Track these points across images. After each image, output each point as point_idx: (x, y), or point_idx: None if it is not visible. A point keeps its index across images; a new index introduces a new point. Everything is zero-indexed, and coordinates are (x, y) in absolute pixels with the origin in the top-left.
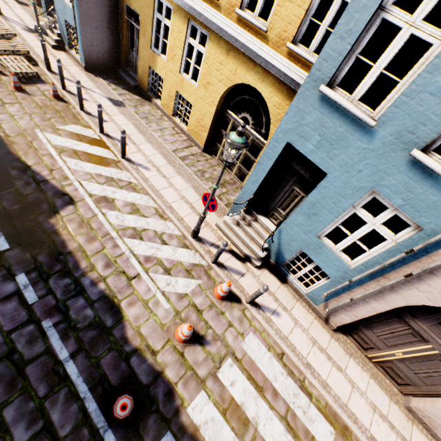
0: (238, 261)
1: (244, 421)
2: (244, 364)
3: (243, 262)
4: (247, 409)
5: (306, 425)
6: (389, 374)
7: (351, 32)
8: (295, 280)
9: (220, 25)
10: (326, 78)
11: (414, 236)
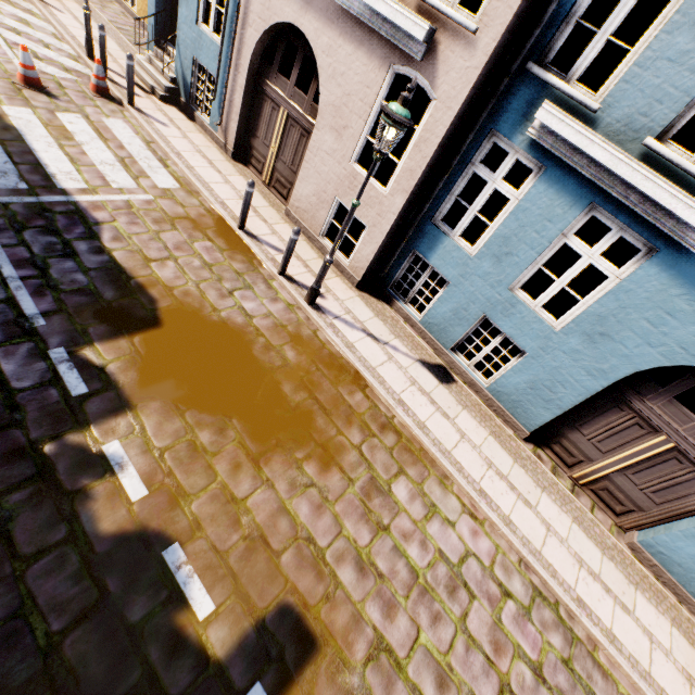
0: (141, 91)
1: (68, 138)
2: (96, 125)
3: (147, 93)
4: (77, 136)
5: (147, 171)
6: (279, 192)
7: None
8: (203, 116)
9: None
10: None
11: None
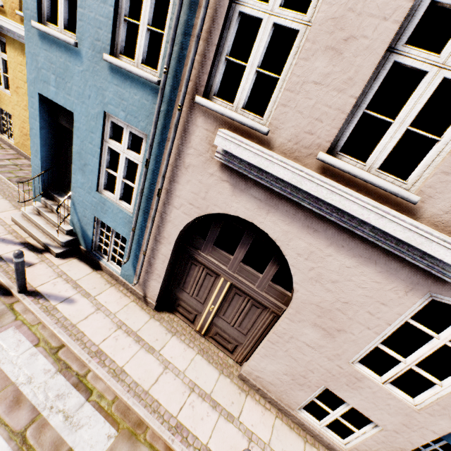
0: (31, 252)
1: None
2: None
3: (40, 253)
4: None
5: (64, 435)
6: (221, 343)
7: None
8: (110, 262)
9: (5, 26)
10: (35, 15)
11: (146, 147)
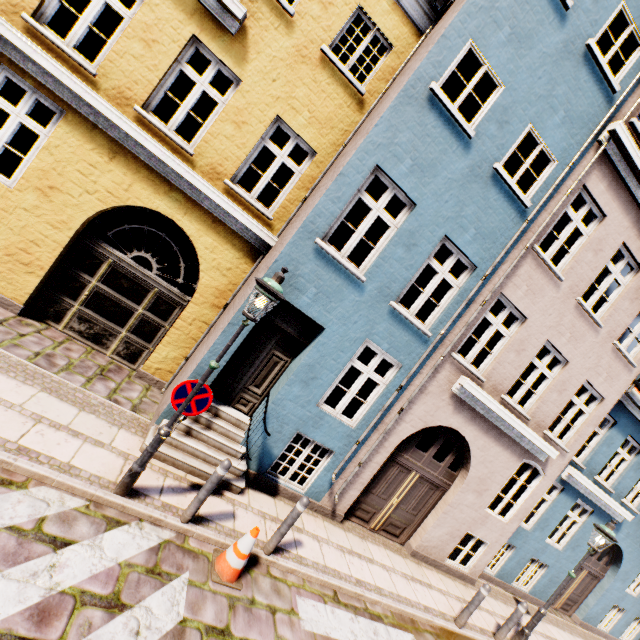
0: (214, 497)
1: None
2: None
3: (220, 494)
4: None
5: None
6: (390, 532)
7: (340, 199)
8: (287, 482)
9: (105, 113)
10: (321, 233)
11: (398, 374)
